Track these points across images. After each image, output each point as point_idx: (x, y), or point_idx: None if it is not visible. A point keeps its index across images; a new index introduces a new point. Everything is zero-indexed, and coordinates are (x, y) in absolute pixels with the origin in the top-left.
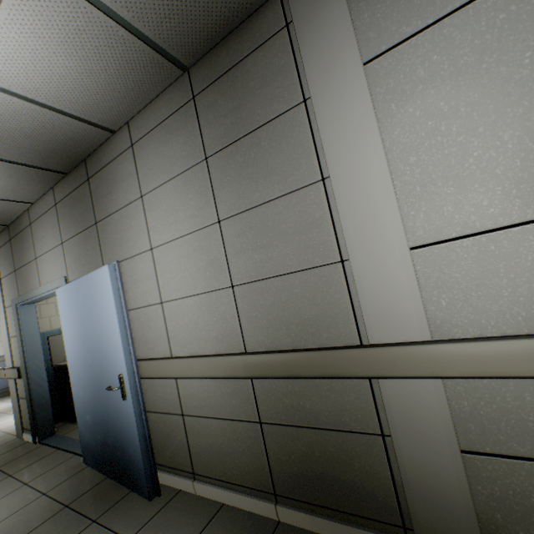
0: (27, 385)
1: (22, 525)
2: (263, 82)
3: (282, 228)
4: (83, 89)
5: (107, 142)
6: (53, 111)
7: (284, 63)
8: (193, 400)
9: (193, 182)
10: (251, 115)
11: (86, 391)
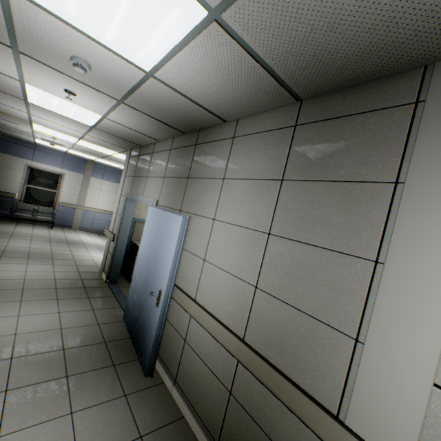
0: (114, 248)
1: (83, 337)
2: (363, 143)
3: (316, 274)
4: (217, 95)
5: (218, 125)
6: (192, 102)
7: (394, 137)
8: (195, 337)
9: (263, 191)
10: (337, 167)
11: (140, 280)
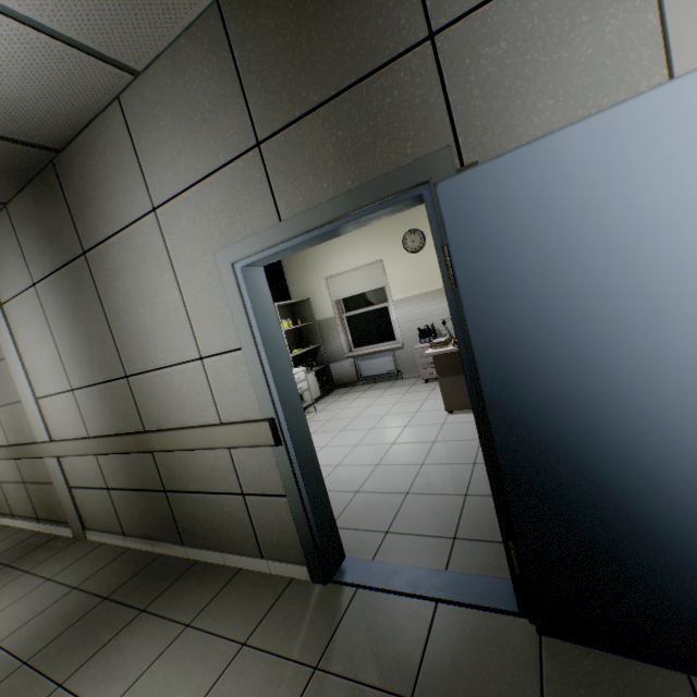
0: None
1: None
2: None
3: (2, 379)
4: None
5: None
6: None
7: None
8: (1, 473)
9: None
10: None
11: None
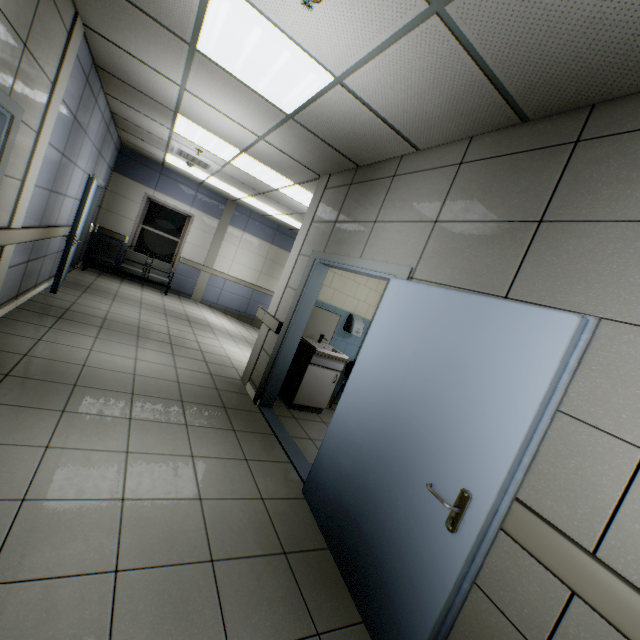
0: (278, 345)
1: (241, 531)
2: None
3: None
4: None
5: None
6: None
7: None
8: None
9: None
10: None
11: (362, 431)
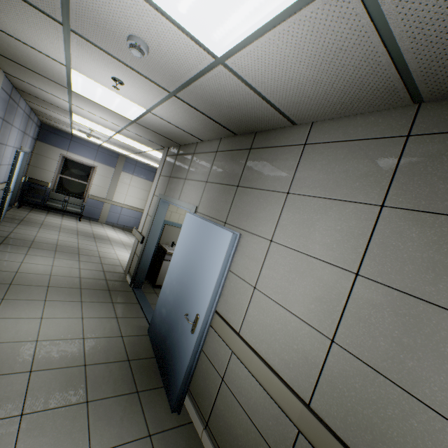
0: (142, 250)
1: (105, 351)
2: None
3: (443, 349)
4: (299, 91)
5: (283, 128)
6: (262, 98)
7: None
8: (236, 380)
9: (350, 216)
10: None
11: (171, 294)
